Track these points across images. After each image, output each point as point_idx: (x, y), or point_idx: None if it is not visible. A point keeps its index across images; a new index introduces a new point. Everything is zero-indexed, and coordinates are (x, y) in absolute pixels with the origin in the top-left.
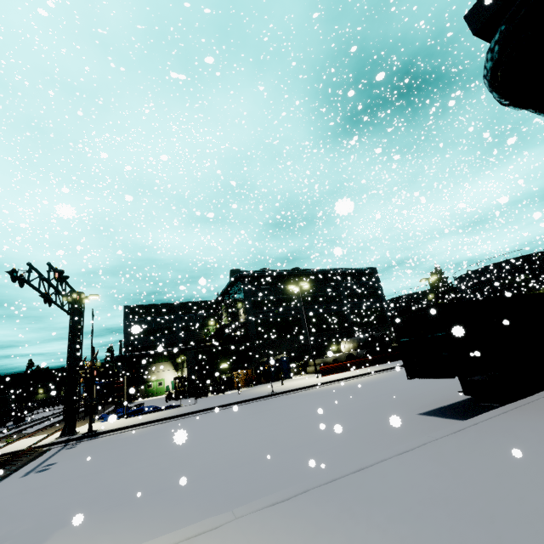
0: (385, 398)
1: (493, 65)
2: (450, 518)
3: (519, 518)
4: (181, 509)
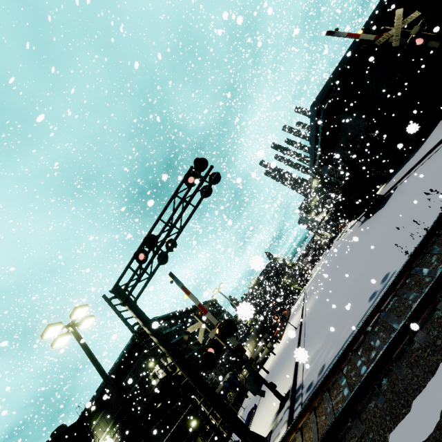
0: (357, 242)
1: (329, 111)
2: None
3: None
4: (441, 154)
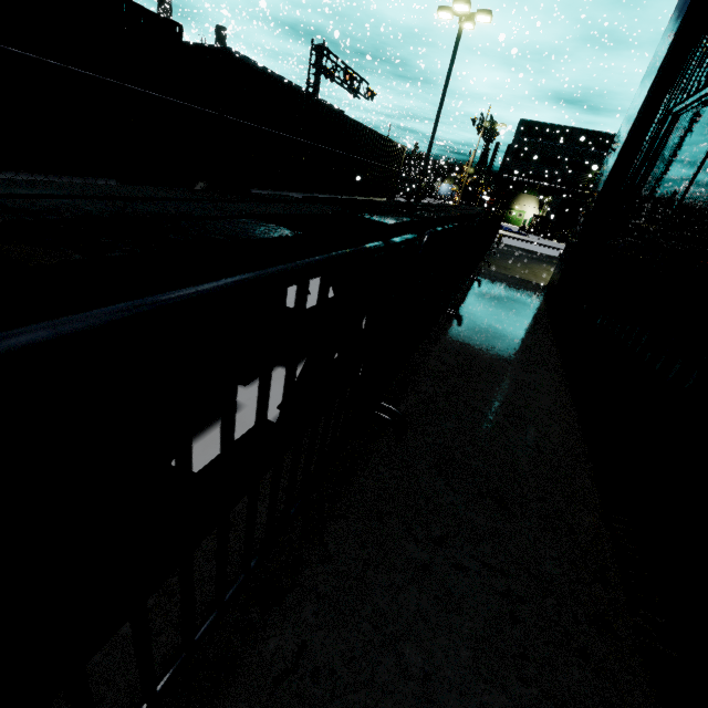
0: None
1: None
2: None
3: None
4: None
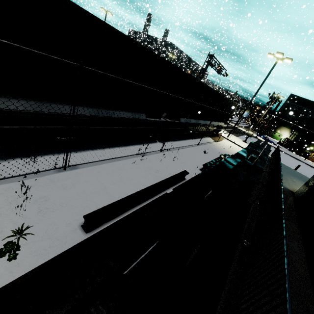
0: None
1: None
2: None
3: None
4: None
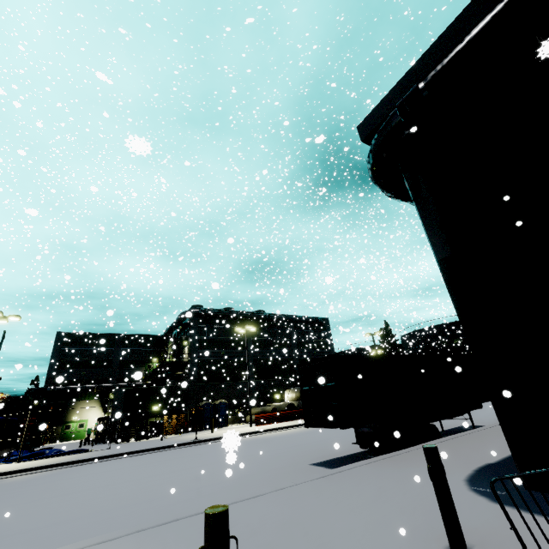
0: (296, 448)
1: (370, 167)
2: (240, 548)
3: (293, 547)
4: None
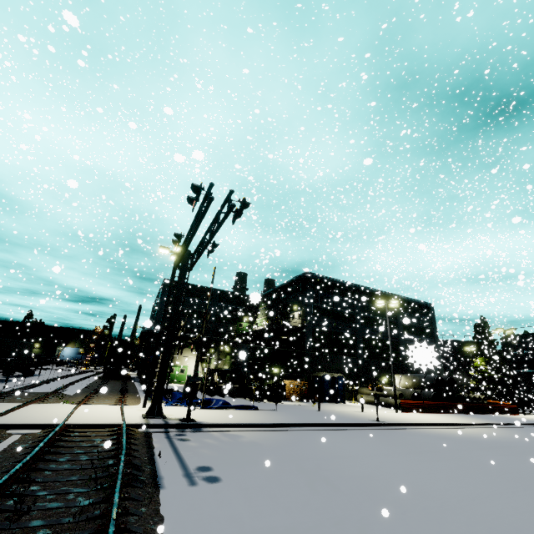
0: None
1: None
2: None
3: None
4: None
